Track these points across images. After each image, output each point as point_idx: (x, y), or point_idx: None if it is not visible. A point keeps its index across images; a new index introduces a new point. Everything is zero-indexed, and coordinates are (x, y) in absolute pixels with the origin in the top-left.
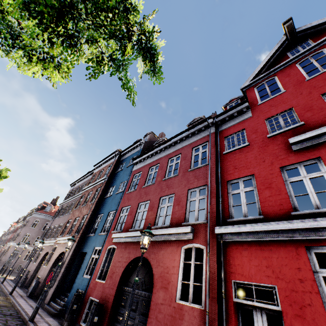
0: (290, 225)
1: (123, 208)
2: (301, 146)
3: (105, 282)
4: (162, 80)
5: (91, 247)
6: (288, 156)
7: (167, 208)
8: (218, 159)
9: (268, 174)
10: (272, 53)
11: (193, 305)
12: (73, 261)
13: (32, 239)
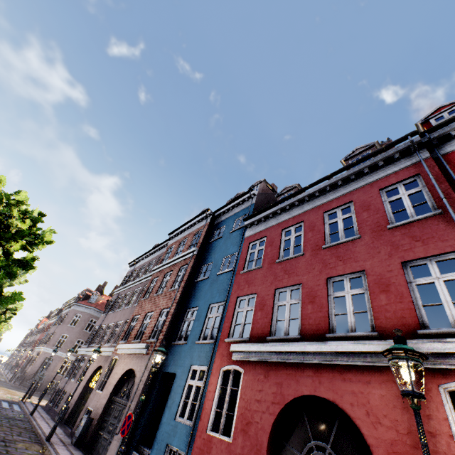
0: None
1: (238, 298)
2: None
3: (231, 442)
4: None
5: (184, 365)
6: None
7: (351, 298)
8: None
9: None
10: None
11: None
12: (150, 387)
13: (70, 343)
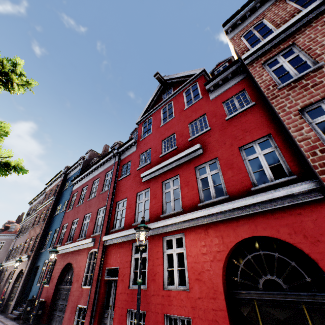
0: (127, 233)
1: (64, 225)
2: (145, 179)
3: (48, 286)
4: (28, 172)
5: (43, 261)
6: (141, 185)
7: (87, 223)
8: (115, 184)
9: (132, 198)
10: (154, 95)
11: (88, 287)
12: (30, 275)
13: (0, 261)
